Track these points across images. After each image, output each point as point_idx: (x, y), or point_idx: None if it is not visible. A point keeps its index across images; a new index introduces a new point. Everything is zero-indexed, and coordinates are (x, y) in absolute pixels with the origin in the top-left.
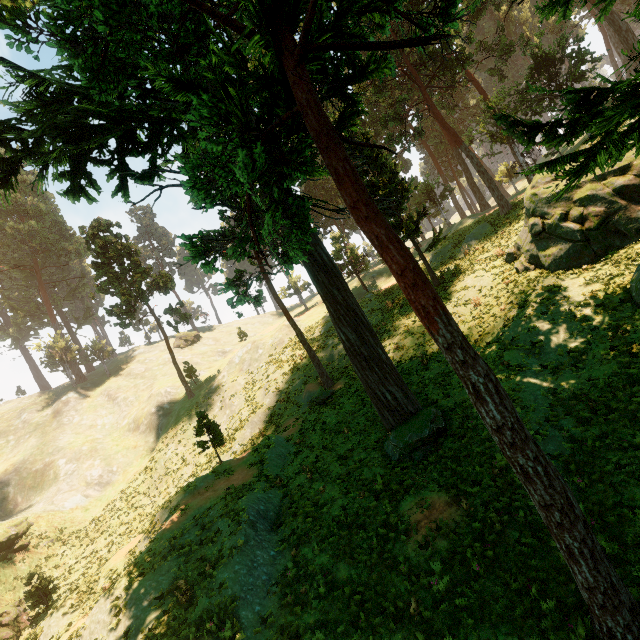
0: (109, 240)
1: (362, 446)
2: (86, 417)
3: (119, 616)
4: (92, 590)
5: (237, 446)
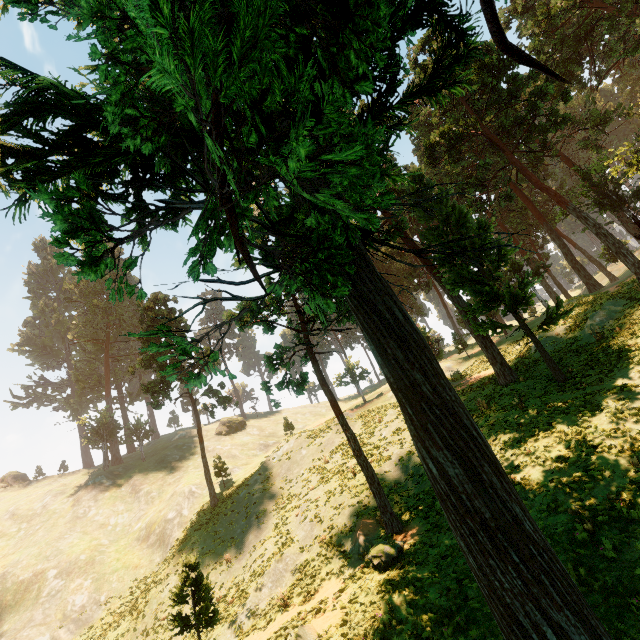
0: (162, 313)
1: None
2: (102, 511)
3: None
4: None
5: (247, 612)
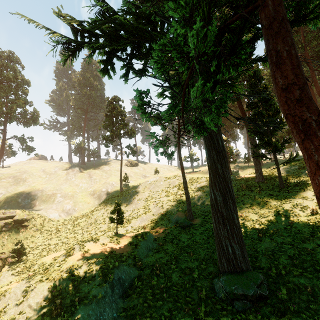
0: (116, 106)
1: (198, 271)
2: (77, 180)
3: (24, 298)
4: (29, 269)
5: (130, 227)
